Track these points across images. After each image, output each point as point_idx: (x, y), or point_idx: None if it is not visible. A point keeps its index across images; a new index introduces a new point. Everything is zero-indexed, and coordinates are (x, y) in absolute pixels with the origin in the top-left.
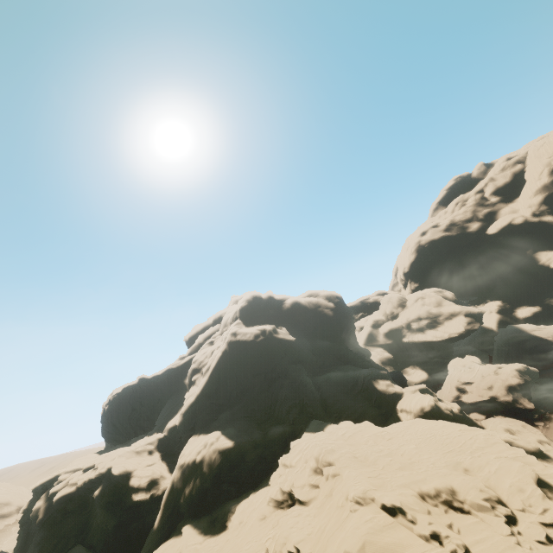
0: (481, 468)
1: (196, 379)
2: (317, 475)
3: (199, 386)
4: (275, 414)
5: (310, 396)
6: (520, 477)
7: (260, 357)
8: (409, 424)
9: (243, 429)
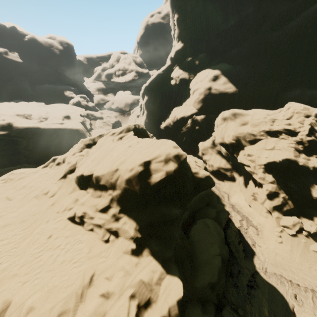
0: (53, 113)
1: None
2: None
3: None
4: (2, 96)
5: (24, 91)
6: (61, 115)
7: None
8: (56, 104)
9: None
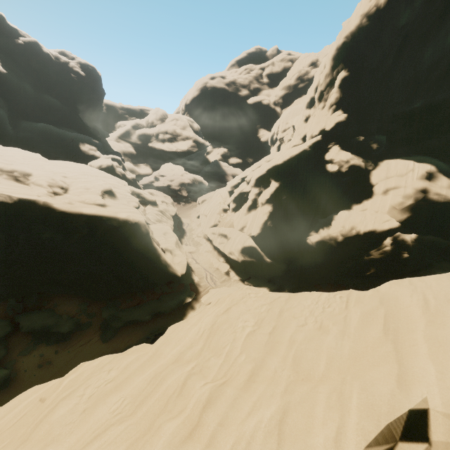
0: (77, 179)
1: None
2: None
3: None
4: None
5: None
6: (97, 186)
7: None
8: (71, 163)
9: None
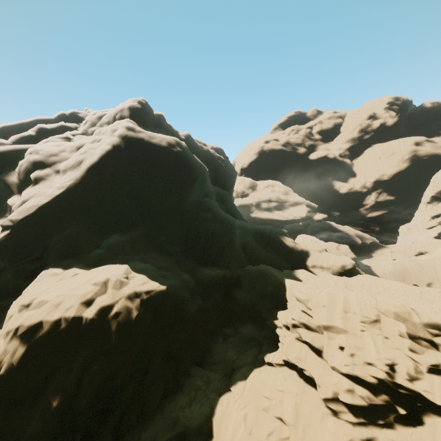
0: None
1: (43, 177)
2: (432, 352)
3: (56, 186)
4: (196, 252)
5: (237, 237)
6: None
7: (178, 172)
8: (371, 279)
9: (161, 266)
